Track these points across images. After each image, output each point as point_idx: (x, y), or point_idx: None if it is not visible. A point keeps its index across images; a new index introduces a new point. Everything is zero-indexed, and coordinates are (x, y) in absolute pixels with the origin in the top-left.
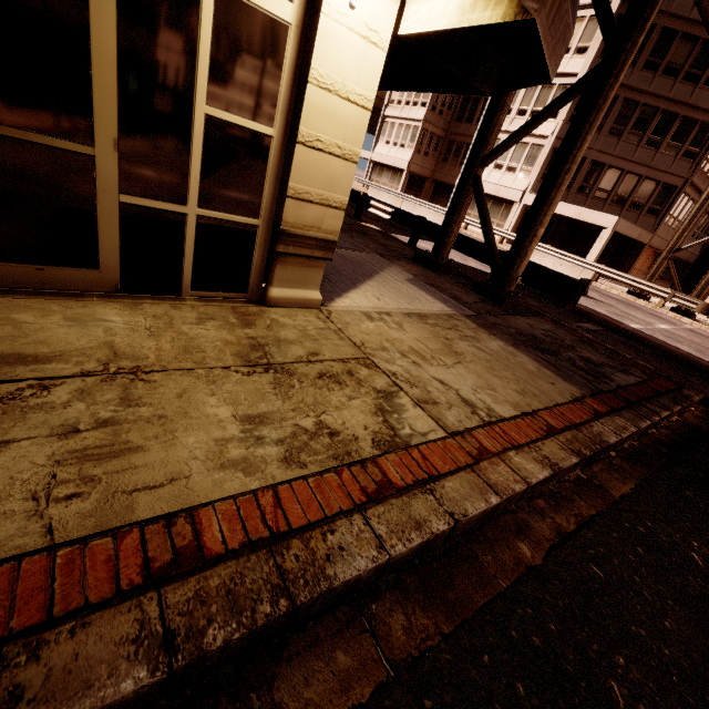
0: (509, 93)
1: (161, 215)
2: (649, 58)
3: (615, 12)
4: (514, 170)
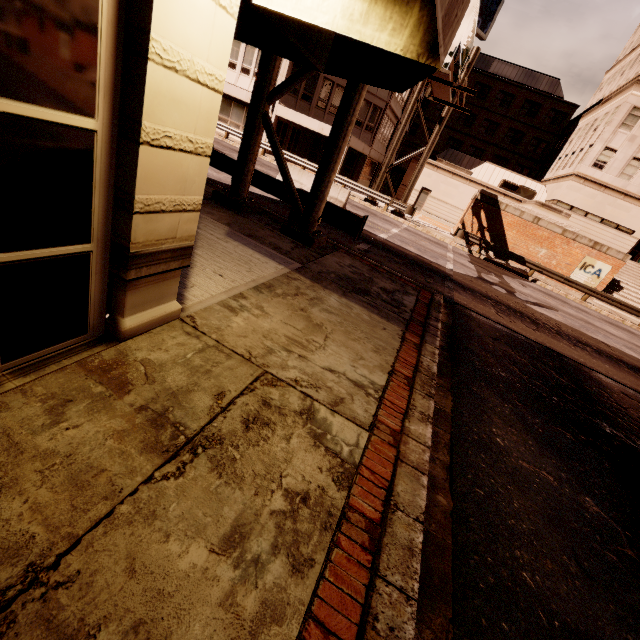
0: None
1: None
2: None
3: None
4: None
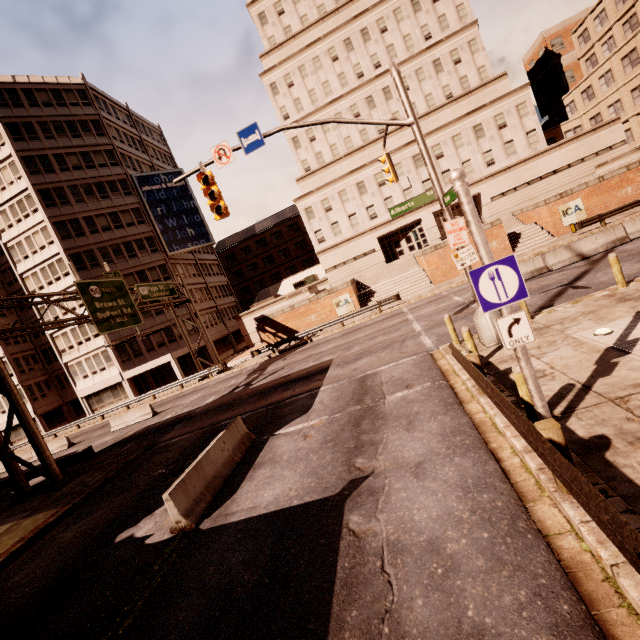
0: None
1: None
2: None
3: None
4: (105, 368)
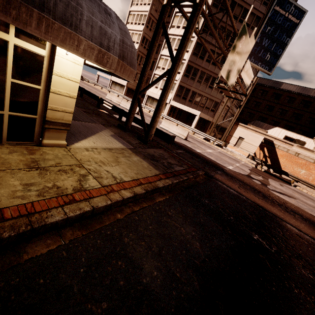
0: (146, 71)
1: None
2: (207, 58)
3: (196, 41)
4: None
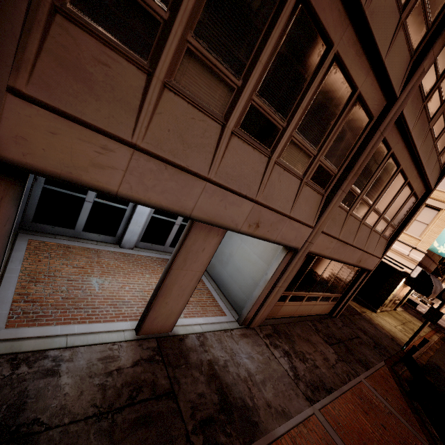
0: None
1: (396, 302)
2: None
3: None
4: None
